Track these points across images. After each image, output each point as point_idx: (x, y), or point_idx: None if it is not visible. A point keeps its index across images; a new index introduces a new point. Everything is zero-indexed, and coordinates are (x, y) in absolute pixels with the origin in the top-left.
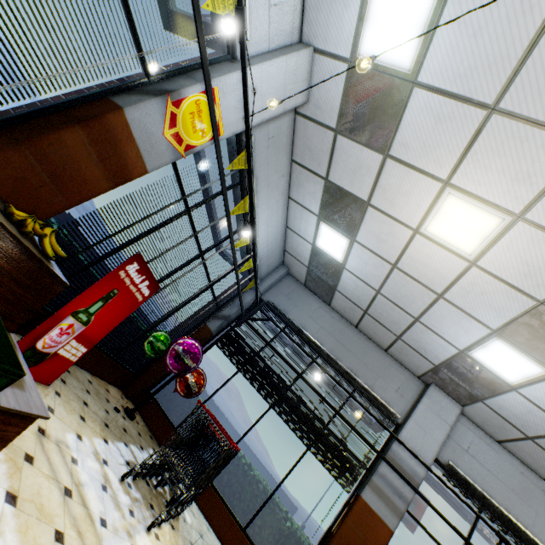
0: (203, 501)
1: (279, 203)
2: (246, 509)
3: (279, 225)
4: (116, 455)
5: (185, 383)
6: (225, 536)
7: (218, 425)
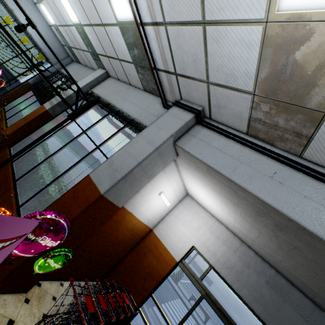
0: None
1: (30, 7)
2: None
3: (43, 24)
4: None
5: None
6: None
7: None
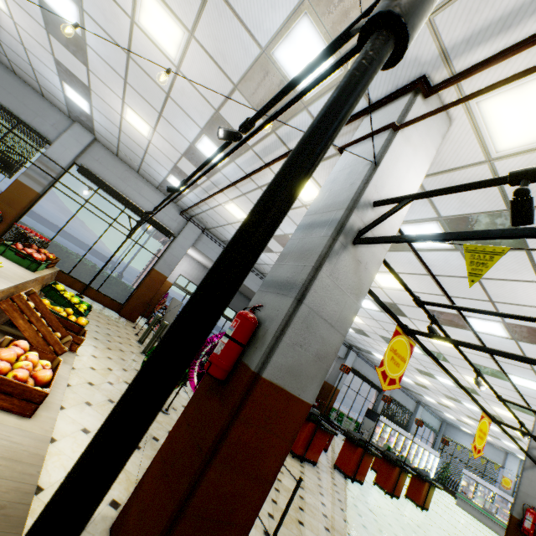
0: None
1: None
2: None
3: None
4: None
5: None
6: None
7: None
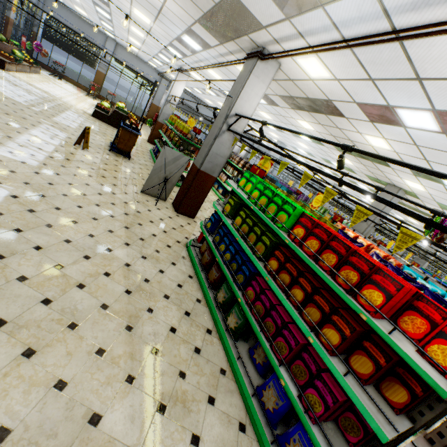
0: (66, 79)
1: None
2: (76, 79)
3: None
4: (44, 73)
5: (43, 54)
6: (74, 84)
7: (59, 63)
